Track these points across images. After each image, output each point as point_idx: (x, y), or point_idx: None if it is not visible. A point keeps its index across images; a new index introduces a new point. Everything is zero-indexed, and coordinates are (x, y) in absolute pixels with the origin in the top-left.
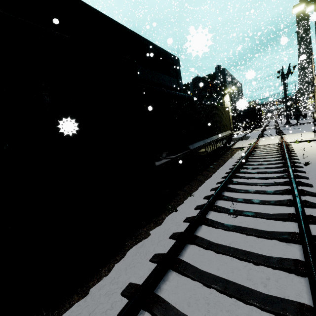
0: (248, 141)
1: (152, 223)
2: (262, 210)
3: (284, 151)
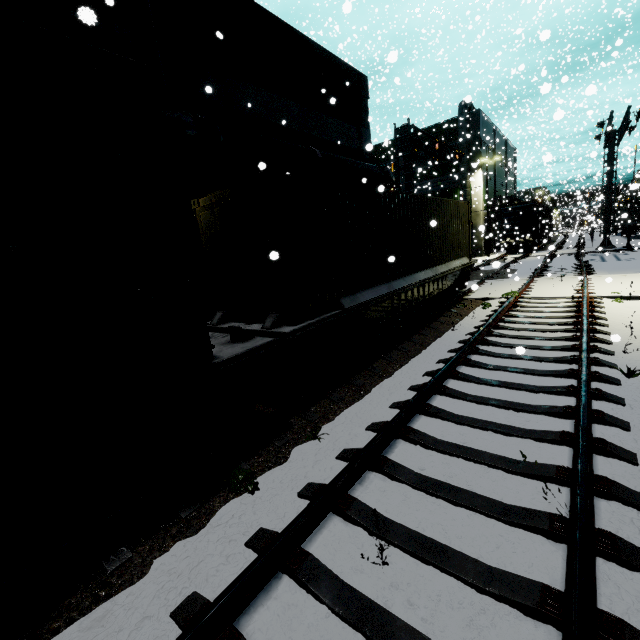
0: (507, 285)
1: (174, 528)
2: (472, 538)
3: (582, 324)
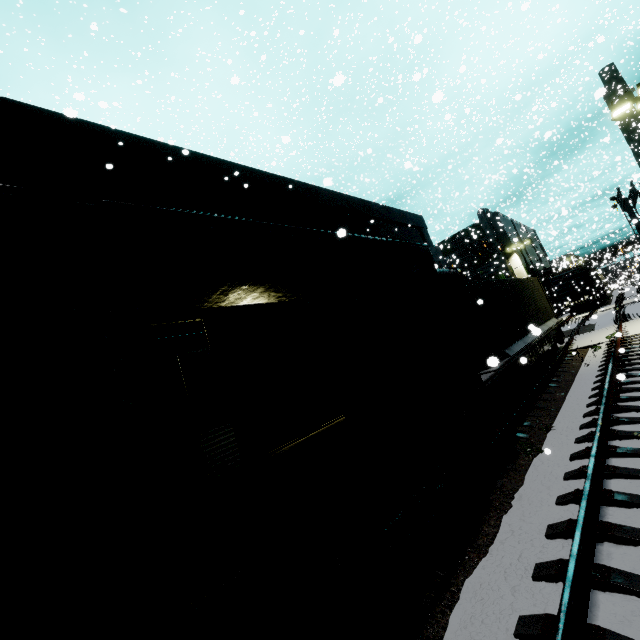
0: (599, 333)
1: (510, 472)
2: None
3: None
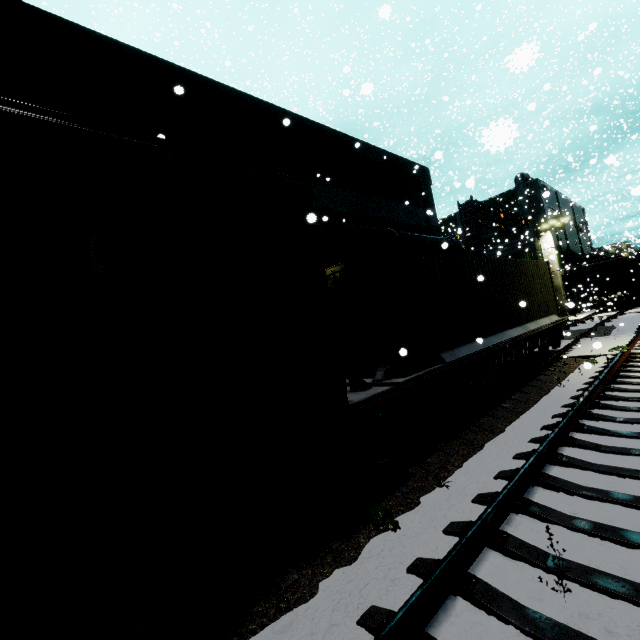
0: (610, 341)
1: (329, 557)
2: None
3: None
